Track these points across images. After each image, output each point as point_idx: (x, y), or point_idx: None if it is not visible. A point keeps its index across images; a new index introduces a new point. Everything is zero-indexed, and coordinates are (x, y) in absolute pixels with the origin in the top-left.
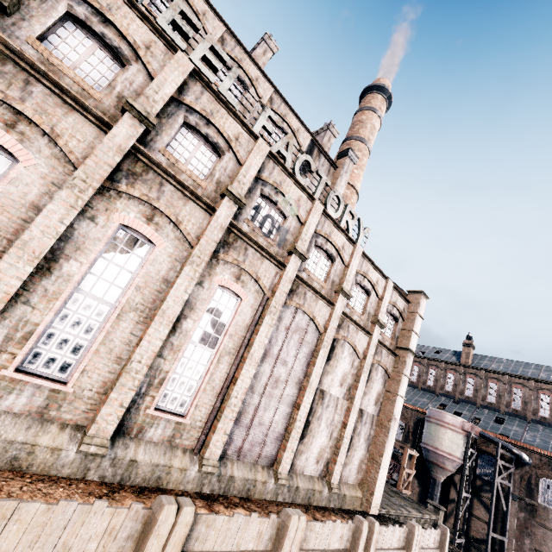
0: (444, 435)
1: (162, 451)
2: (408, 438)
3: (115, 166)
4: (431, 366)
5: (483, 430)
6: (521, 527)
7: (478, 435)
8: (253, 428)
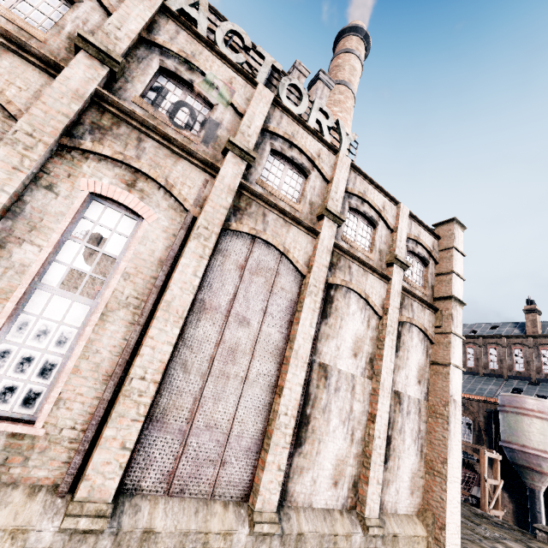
0: (531, 427)
1: None
2: (481, 438)
3: None
4: (489, 344)
5: None
6: None
7: None
8: (194, 434)
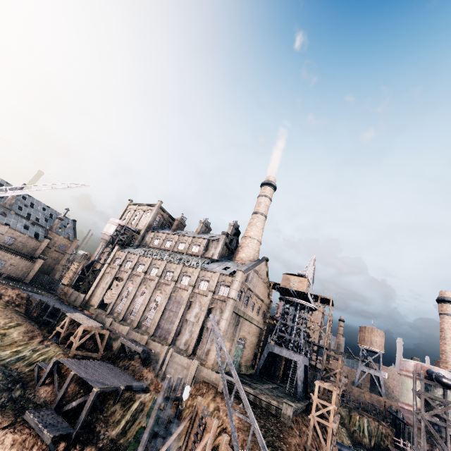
0: (401, 384)
1: (144, 331)
2: None
3: (141, 282)
4: None
5: None
6: None
7: (426, 375)
8: (163, 329)
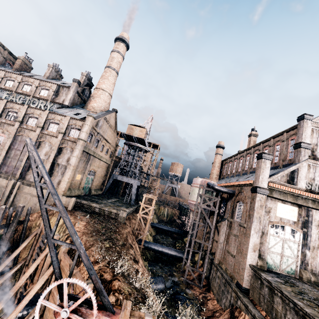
0: (192, 191)
1: None
2: None
3: None
4: (235, 159)
5: (222, 184)
6: (226, 239)
7: (206, 185)
8: (10, 166)
